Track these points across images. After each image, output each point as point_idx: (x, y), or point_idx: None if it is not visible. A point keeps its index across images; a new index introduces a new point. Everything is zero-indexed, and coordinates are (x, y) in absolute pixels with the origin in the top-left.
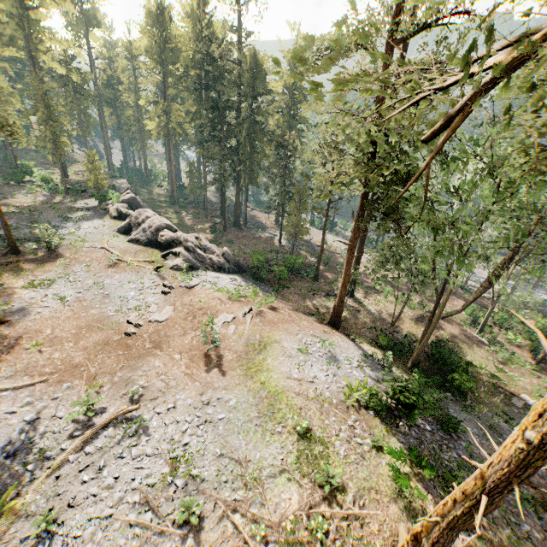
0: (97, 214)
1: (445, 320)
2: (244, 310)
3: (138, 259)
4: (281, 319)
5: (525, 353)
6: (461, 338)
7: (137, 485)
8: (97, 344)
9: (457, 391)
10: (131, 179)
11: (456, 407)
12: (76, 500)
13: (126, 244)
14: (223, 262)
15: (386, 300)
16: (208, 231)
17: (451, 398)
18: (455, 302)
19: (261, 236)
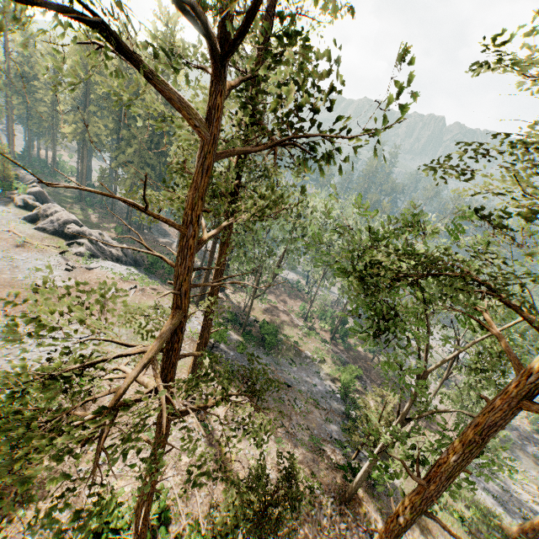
0: (1, 200)
1: (282, 311)
2: (131, 287)
3: (44, 244)
4: (158, 295)
5: (327, 335)
6: (286, 321)
7: (44, 362)
8: (11, 296)
9: (267, 346)
10: (36, 170)
11: (261, 353)
12: (3, 366)
13: (33, 230)
14: (121, 256)
15: (248, 296)
16: (112, 230)
17: (261, 349)
18: (298, 303)
19: (161, 240)
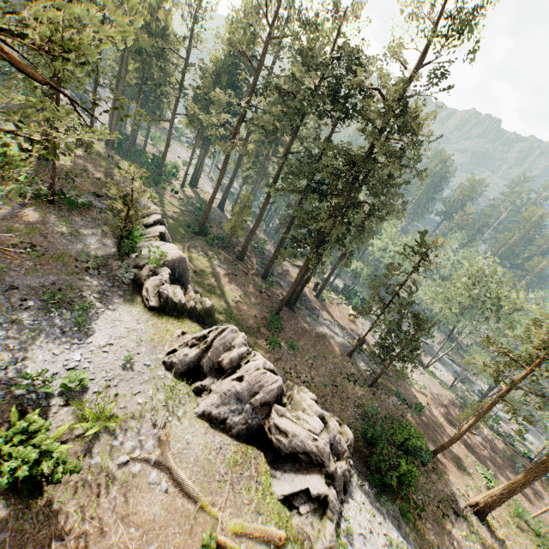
0: (116, 286)
1: None
2: None
3: (249, 526)
4: None
5: None
6: None
7: None
8: None
9: None
10: (144, 177)
11: None
12: None
13: (199, 429)
14: (352, 470)
15: (512, 520)
16: (257, 311)
17: None
18: (545, 500)
19: (323, 334)
